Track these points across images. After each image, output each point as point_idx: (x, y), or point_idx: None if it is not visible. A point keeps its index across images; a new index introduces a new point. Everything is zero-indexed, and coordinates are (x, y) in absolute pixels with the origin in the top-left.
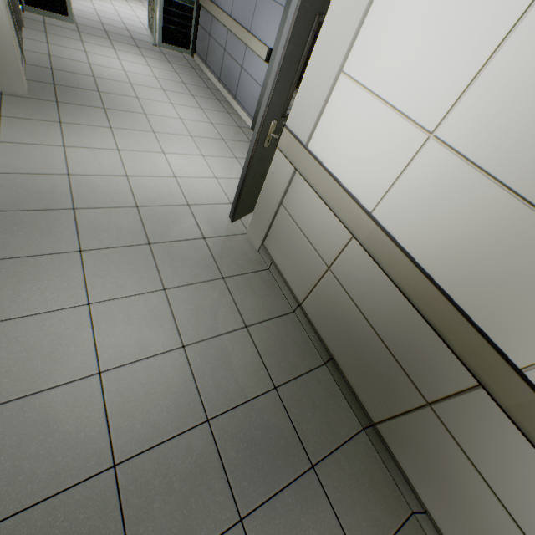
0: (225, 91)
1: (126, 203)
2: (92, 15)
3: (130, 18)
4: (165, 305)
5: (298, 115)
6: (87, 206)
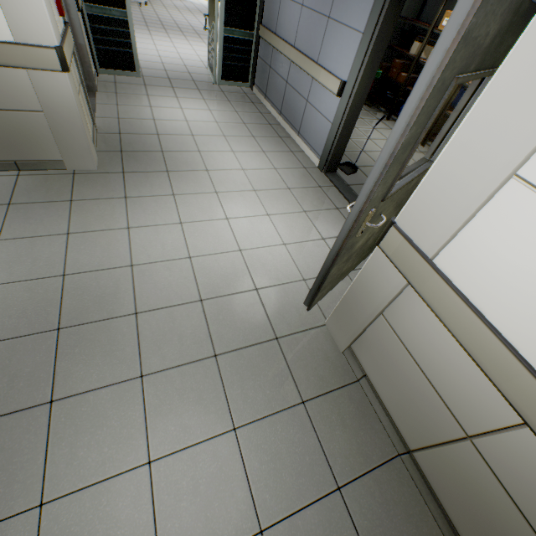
0: (287, 125)
1: (189, 297)
2: (157, 63)
3: (191, 59)
4: (236, 456)
5: (418, 216)
6: (149, 306)
